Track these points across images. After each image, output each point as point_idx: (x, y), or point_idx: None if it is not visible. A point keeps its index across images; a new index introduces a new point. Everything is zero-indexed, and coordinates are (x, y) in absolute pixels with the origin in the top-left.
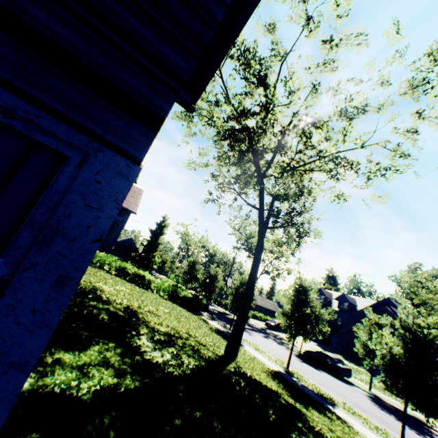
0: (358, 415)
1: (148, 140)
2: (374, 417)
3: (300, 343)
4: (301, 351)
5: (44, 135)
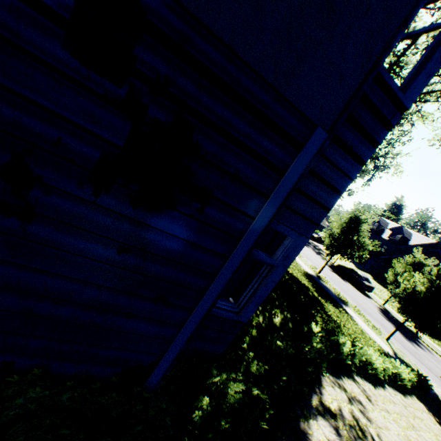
0: (363, 315)
1: (313, 231)
2: (375, 321)
3: (335, 257)
4: (334, 263)
5: (289, 235)
